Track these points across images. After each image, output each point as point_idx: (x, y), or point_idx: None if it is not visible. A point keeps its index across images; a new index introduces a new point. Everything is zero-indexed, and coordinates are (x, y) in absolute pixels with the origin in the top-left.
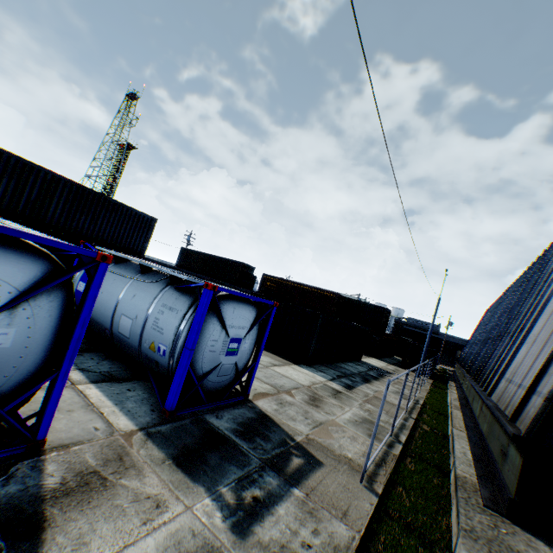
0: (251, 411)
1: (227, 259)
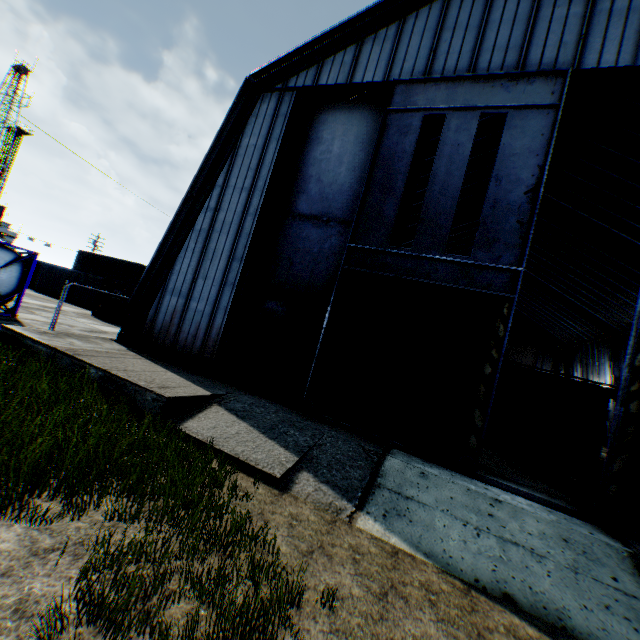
0: (7, 318)
1: (126, 261)
